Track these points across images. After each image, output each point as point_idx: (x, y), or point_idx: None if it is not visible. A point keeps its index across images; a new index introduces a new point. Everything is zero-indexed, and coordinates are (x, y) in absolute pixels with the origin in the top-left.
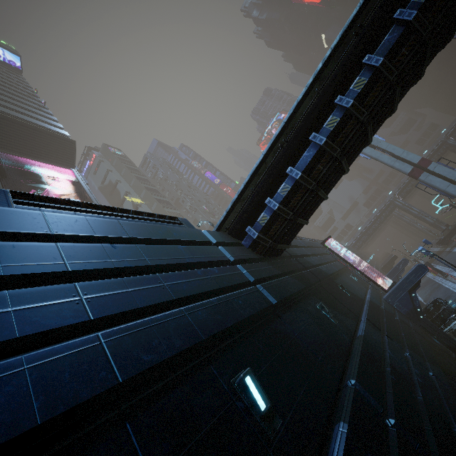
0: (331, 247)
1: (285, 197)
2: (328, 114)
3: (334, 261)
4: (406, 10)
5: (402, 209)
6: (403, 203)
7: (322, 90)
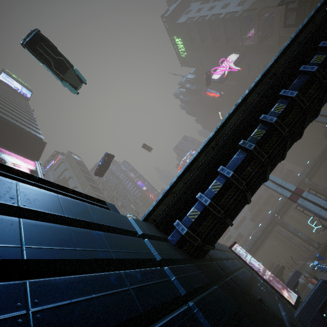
0: (236, 252)
1: (216, 193)
2: (252, 128)
3: (242, 267)
4: (308, 66)
5: (281, 226)
6: (281, 221)
7: (248, 109)
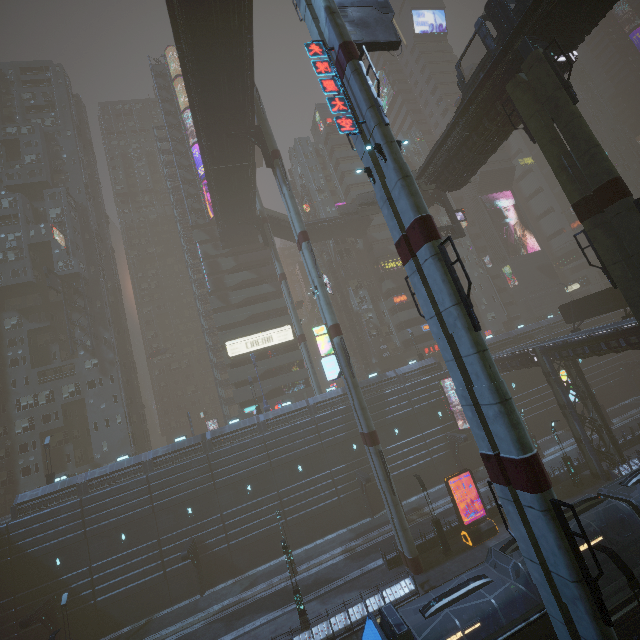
0: None
1: None
2: None
3: None
4: None
5: None
6: None
7: None
